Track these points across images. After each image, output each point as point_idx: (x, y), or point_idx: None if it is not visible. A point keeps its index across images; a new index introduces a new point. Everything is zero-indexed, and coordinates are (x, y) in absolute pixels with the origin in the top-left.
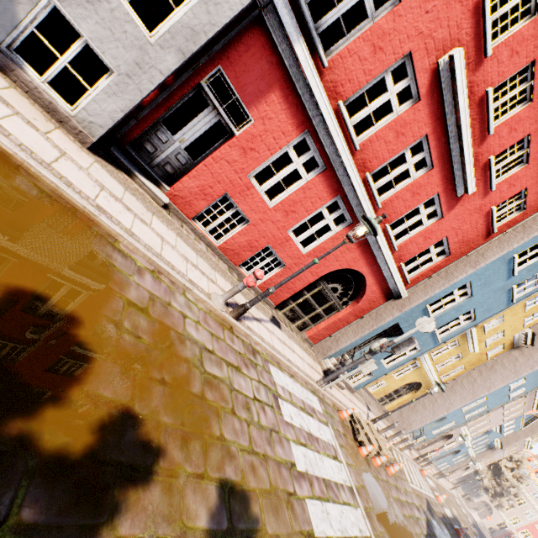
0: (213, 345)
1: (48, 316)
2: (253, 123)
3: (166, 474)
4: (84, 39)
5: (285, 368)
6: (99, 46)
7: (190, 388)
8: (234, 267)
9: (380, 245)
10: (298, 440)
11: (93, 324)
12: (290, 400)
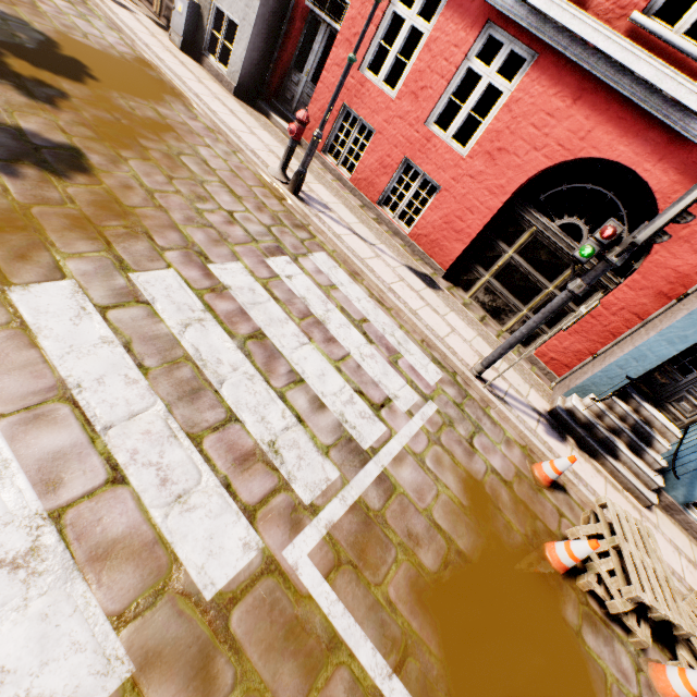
0: (220, 170)
1: (81, 70)
2: (350, 5)
3: (42, 109)
4: (226, 15)
5: (371, 289)
6: (231, 12)
7: (139, 139)
8: (371, 205)
9: (621, 61)
10: (262, 281)
11: (106, 88)
12: (320, 284)
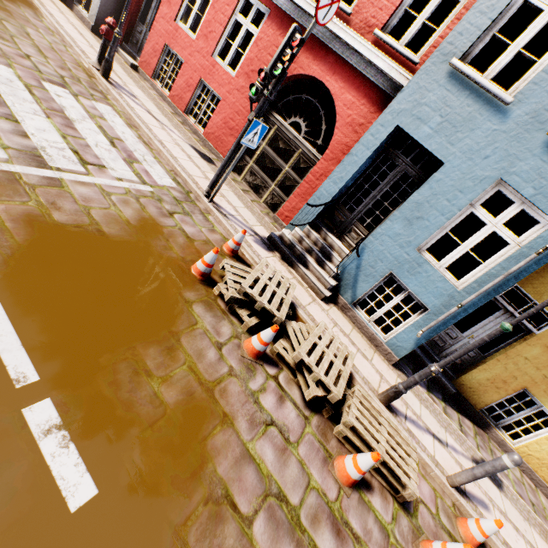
0: (40, 43)
1: None
2: None
3: None
4: None
5: (143, 137)
6: None
7: None
8: (181, 114)
9: (307, 10)
10: (27, 84)
11: None
12: (90, 112)
